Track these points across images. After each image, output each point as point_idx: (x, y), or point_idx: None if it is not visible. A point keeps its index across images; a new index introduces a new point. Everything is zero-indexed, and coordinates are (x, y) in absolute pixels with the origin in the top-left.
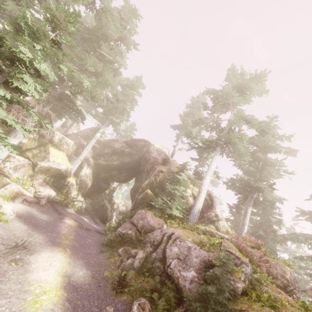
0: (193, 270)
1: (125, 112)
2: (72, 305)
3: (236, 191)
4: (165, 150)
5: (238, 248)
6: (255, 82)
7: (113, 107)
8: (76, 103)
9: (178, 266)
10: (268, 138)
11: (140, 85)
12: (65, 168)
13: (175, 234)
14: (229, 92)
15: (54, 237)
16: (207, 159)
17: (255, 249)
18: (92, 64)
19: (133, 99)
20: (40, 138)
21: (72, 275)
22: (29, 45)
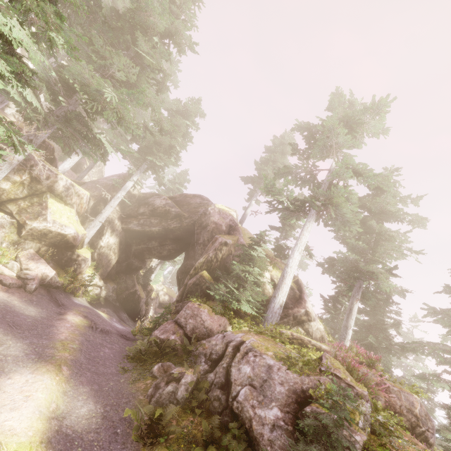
0: (276, 407)
1: (172, 151)
2: None
3: (336, 277)
4: (232, 213)
5: (347, 368)
6: (371, 114)
7: (155, 143)
8: (93, 129)
9: (250, 399)
10: (387, 199)
11: (197, 112)
12: (73, 234)
13: (247, 344)
14: (334, 127)
15: (43, 346)
16: (294, 228)
17: (374, 370)
18: (122, 67)
19: (186, 133)
20: (33, 182)
21: (67, 414)
22: None
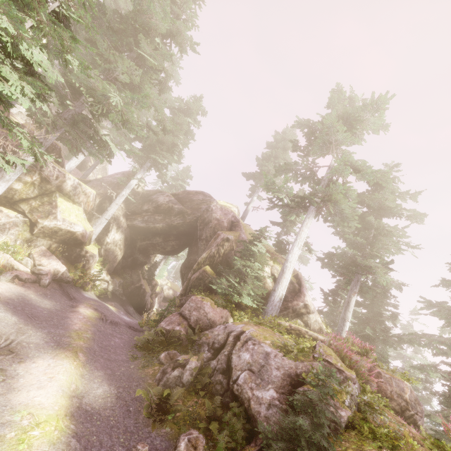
0: (272, 389)
1: (175, 149)
2: (83, 444)
3: (335, 272)
4: (234, 209)
5: (339, 355)
6: (370, 111)
7: (158, 141)
8: (99, 130)
9: (249, 382)
10: (385, 196)
11: (199, 110)
12: (82, 231)
13: (246, 333)
14: (333, 125)
15: (60, 335)
16: (295, 223)
17: (364, 357)
18: (125, 70)
19: (188, 131)
20: (43, 183)
21: (85, 394)
22: (5, 8)
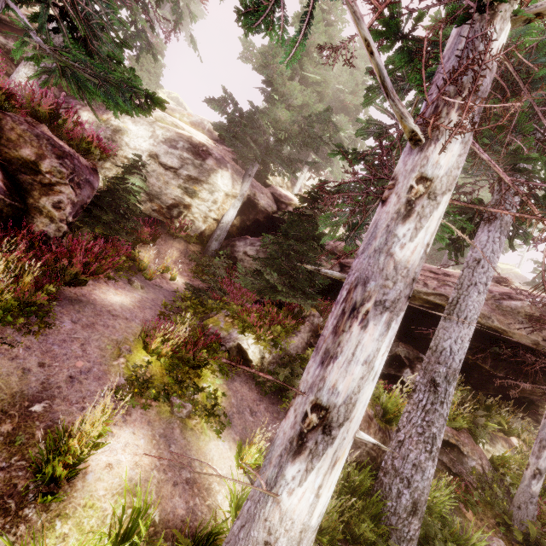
0: None
1: None
2: None
3: None
4: (516, 270)
5: None
6: None
7: None
8: None
9: None
10: None
11: None
12: None
13: None
14: None
15: None
16: None
17: None
18: None
19: None
20: None
21: None
22: None
